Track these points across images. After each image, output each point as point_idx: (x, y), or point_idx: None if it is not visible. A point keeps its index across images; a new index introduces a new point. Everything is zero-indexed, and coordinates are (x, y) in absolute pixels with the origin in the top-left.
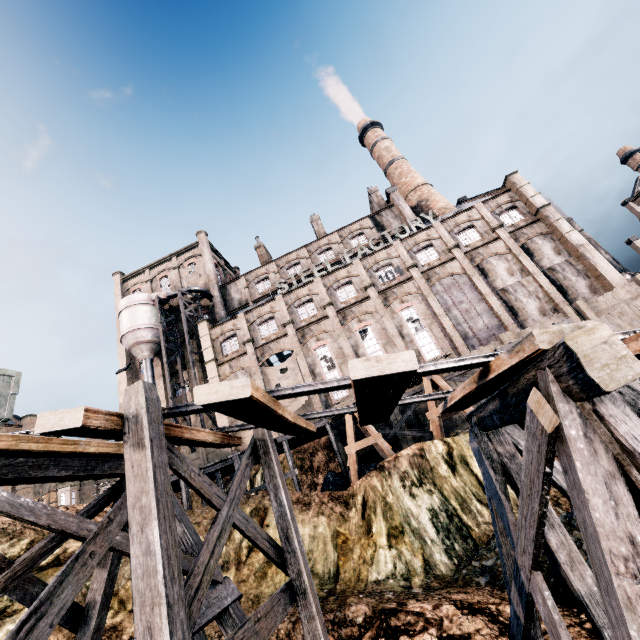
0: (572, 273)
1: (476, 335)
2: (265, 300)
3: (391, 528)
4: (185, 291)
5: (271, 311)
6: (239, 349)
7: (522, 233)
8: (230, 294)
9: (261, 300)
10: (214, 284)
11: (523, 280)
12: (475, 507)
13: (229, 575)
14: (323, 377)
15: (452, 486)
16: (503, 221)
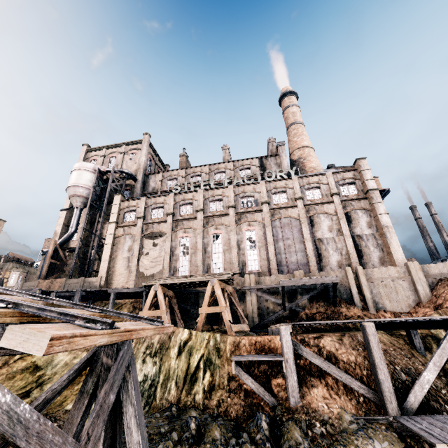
0: (373, 244)
1: (288, 265)
2: (167, 193)
3: None
4: (118, 170)
5: (163, 202)
6: (134, 221)
7: (350, 204)
8: (149, 182)
9: (166, 192)
10: (141, 172)
11: (336, 237)
12: (170, 385)
13: None
14: (177, 258)
15: (169, 365)
16: (342, 191)
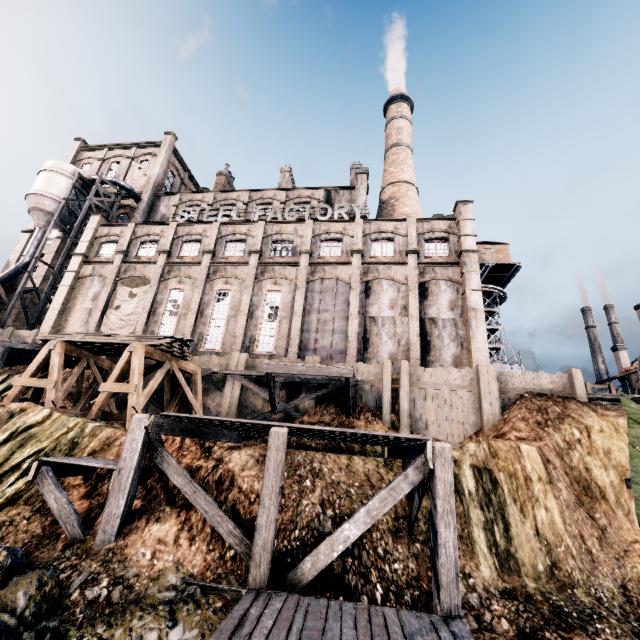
0: (450, 335)
1: (316, 350)
2: None
3: None
4: (109, 180)
5: (159, 234)
6: (111, 256)
7: (433, 270)
8: (159, 206)
9: None
10: (149, 189)
11: (398, 318)
12: None
13: None
14: (160, 319)
15: None
16: (426, 249)
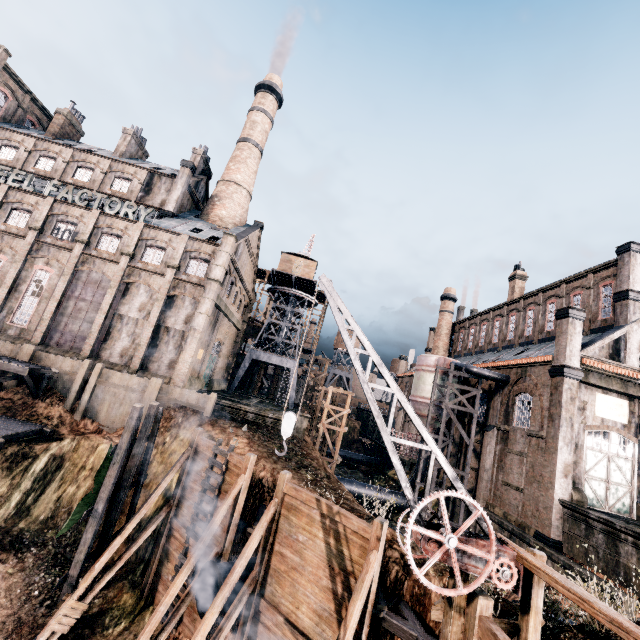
0: (175, 343)
1: (64, 332)
2: None
3: None
4: None
5: None
6: None
7: (184, 286)
8: None
9: None
10: None
11: (141, 321)
12: None
13: None
14: None
15: None
16: (189, 266)
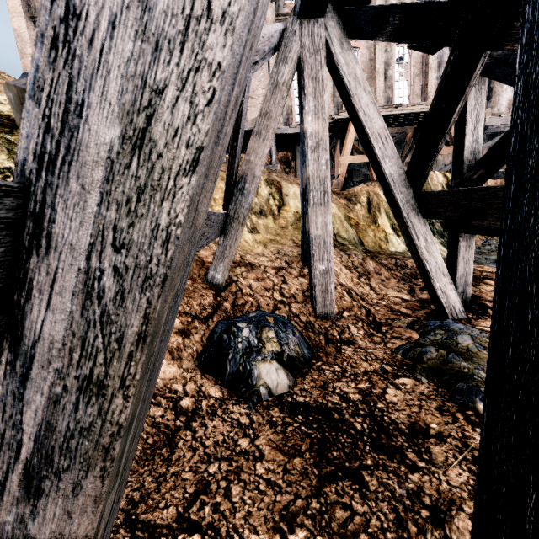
0: None
1: None
2: None
3: (394, 224)
4: None
5: None
6: None
7: None
8: None
9: None
10: None
11: None
12: None
13: (269, 220)
14: (291, 91)
15: None
16: None
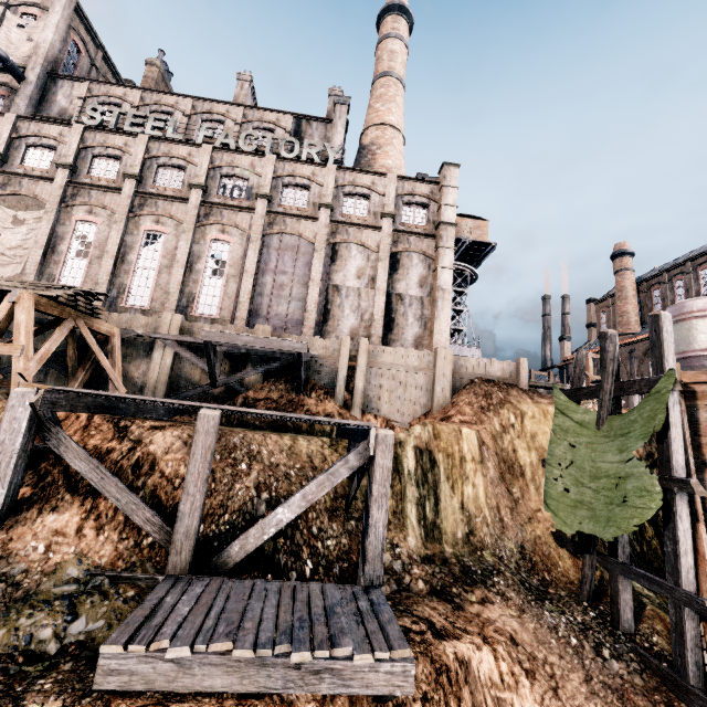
0: (415, 314)
1: (269, 317)
2: None
3: None
4: None
5: (56, 138)
6: None
7: (407, 239)
8: (56, 93)
9: None
10: (38, 63)
11: (364, 290)
12: None
13: None
14: (62, 259)
15: None
16: (403, 214)
